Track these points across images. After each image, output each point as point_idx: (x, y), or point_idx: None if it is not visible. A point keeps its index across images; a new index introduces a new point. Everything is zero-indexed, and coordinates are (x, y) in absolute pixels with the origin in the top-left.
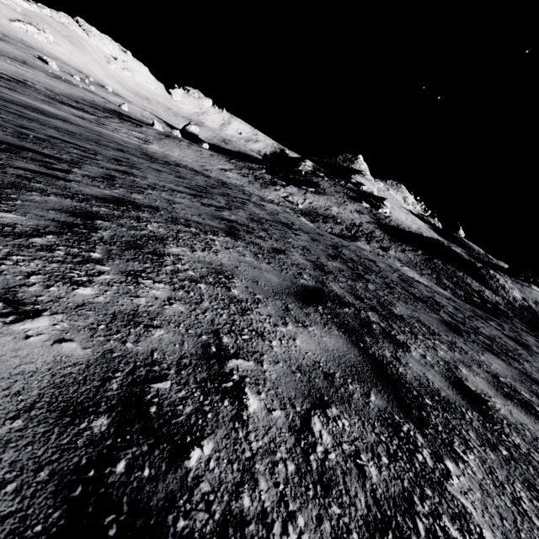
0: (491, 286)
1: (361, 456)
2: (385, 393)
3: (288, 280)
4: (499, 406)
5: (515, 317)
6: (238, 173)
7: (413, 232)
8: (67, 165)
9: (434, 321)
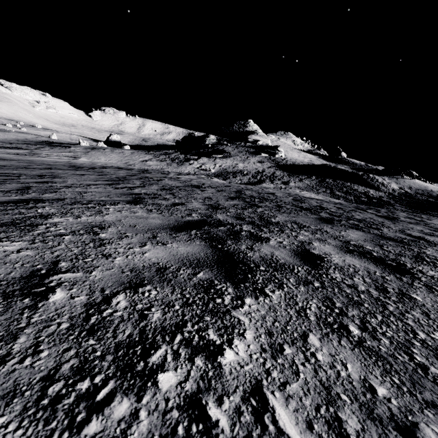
0: (373, 186)
1: (152, 309)
2: (217, 270)
3: (172, 220)
4: (335, 258)
5: (396, 202)
6: (157, 160)
7: (306, 164)
8: None
9: (311, 219)
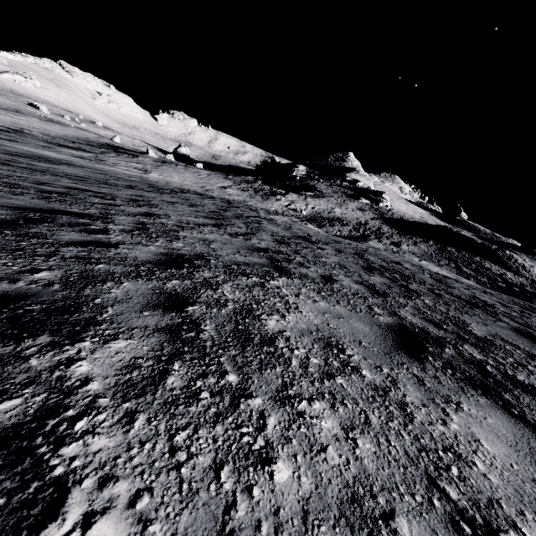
0: (511, 267)
1: None
2: None
3: (373, 324)
4: None
5: None
6: (238, 188)
7: (418, 221)
8: (101, 222)
9: (510, 333)
